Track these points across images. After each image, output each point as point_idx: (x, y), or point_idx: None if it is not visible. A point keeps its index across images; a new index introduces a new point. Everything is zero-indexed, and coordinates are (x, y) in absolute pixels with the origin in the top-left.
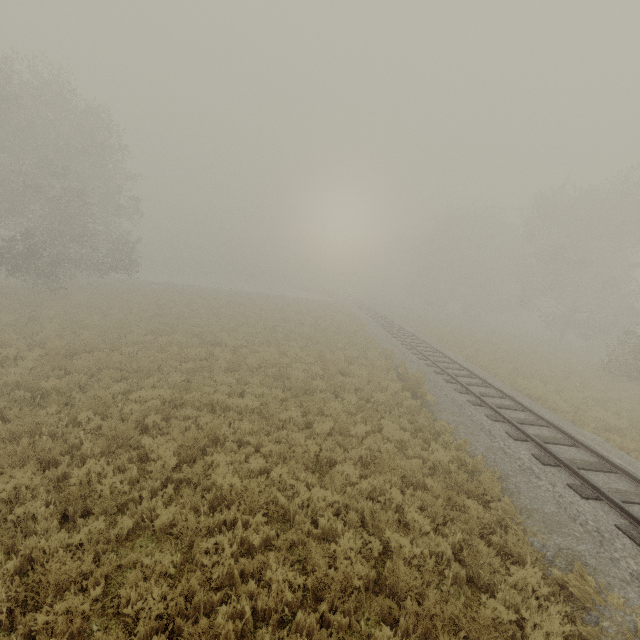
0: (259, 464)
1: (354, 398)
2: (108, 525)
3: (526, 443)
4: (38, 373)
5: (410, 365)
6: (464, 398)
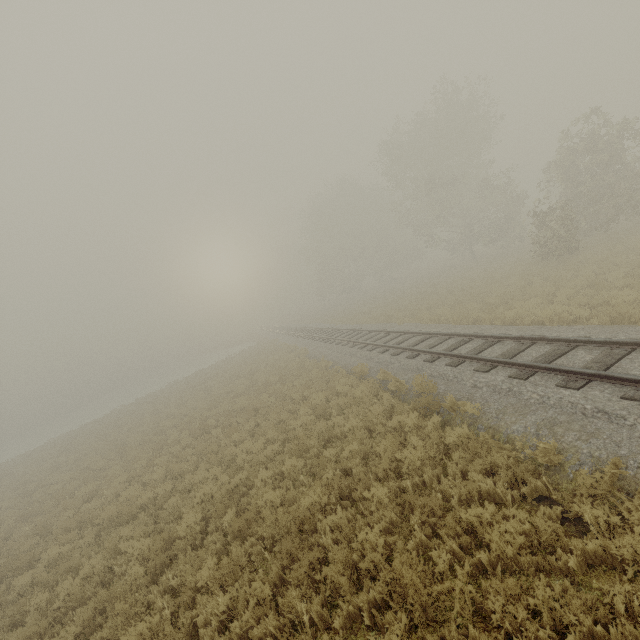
0: None
1: (381, 490)
2: None
3: None
4: None
5: (392, 370)
6: (501, 376)
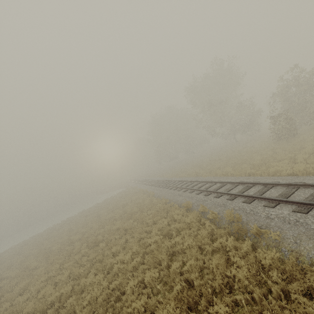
0: None
1: (223, 308)
2: None
3: None
4: None
5: (206, 205)
6: (286, 210)
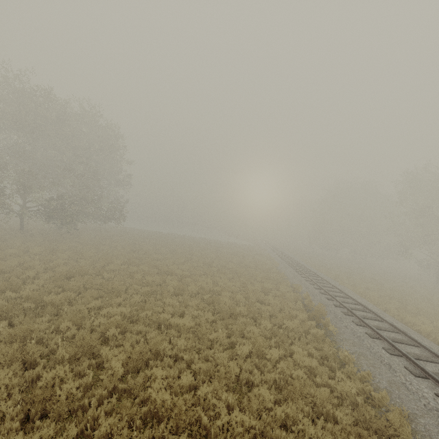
0: (189, 380)
1: (269, 324)
2: (59, 429)
3: (427, 380)
4: (45, 289)
5: (313, 298)
6: (362, 330)
